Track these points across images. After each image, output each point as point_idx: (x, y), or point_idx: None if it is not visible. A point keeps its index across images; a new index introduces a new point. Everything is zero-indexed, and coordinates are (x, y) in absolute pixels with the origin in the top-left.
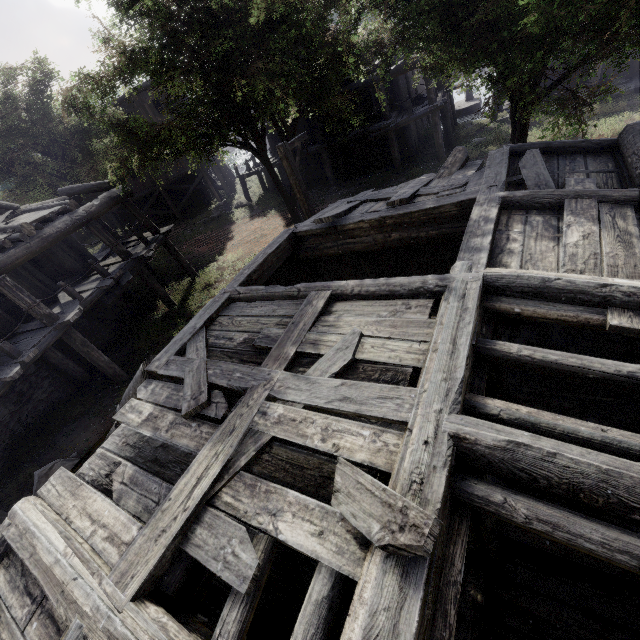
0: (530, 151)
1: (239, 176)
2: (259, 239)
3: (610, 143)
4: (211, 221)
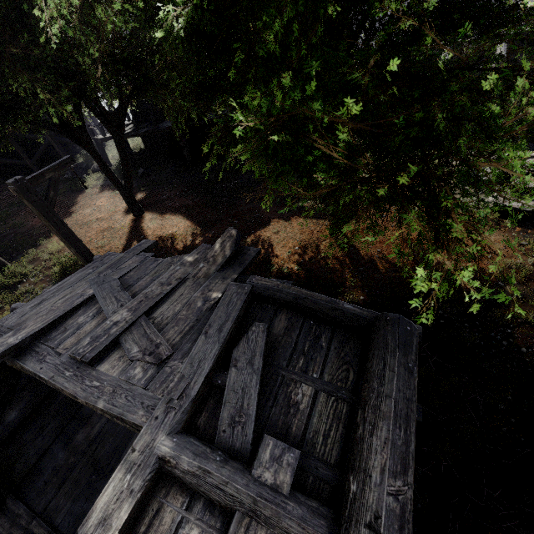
0: (256, 326)
1: (94, 138)
2: (94, 224)
3: (364, 324)
4: (64, 182)
